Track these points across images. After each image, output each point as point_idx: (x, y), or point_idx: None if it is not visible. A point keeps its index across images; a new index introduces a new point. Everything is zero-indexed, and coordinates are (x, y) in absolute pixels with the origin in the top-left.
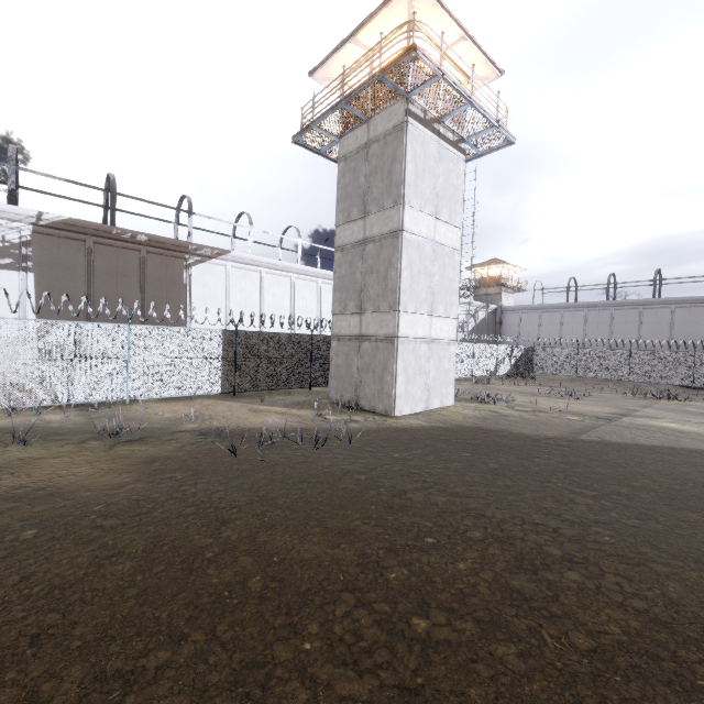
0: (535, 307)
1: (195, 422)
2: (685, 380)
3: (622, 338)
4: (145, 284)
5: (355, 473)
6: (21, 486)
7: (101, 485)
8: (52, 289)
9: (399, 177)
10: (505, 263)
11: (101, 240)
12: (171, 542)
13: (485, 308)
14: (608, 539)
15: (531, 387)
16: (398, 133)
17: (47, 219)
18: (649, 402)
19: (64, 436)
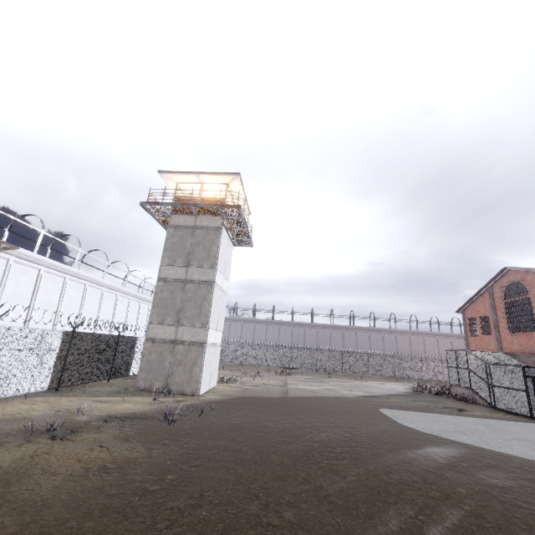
0: None
1: (80, 415)
2: (288, 364)
3: (258, 340)
4: None
5: (242, 424)
6: (85, 469)
7: (136, 456)
8: None
9: (216, 254)
10: None
11: None
12: (237, 461)
13: None
14: (341, 425)
15: (227, 371)
16: (217, 231)
17: None
18: (284, 376)
19: None
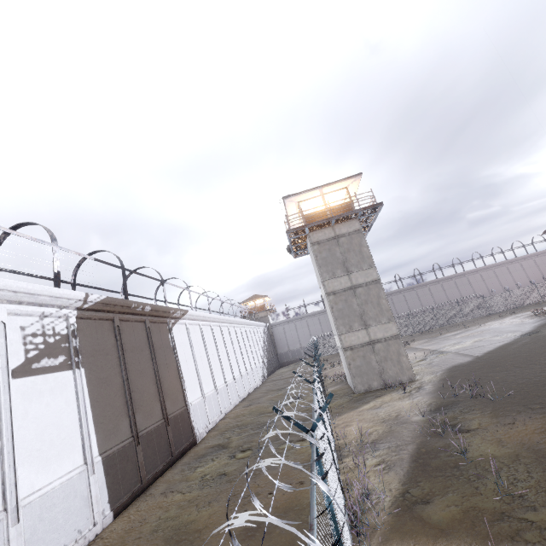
0: (291, 319)
1: (409, 418)
2: None
3: None
4: (155, 354)
5: (529, 380)
6: None
7: None
8: (99, 383)
9: (369, 254)
10: (267, 296)
11: (123, 316)
12: None
13: (266, 326)
14: None
15: None
16: (359, 234)
17: (90, 300)
18: (408, 347)
19: (439, 447)
